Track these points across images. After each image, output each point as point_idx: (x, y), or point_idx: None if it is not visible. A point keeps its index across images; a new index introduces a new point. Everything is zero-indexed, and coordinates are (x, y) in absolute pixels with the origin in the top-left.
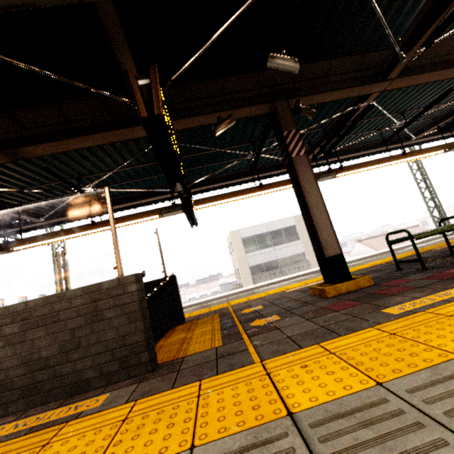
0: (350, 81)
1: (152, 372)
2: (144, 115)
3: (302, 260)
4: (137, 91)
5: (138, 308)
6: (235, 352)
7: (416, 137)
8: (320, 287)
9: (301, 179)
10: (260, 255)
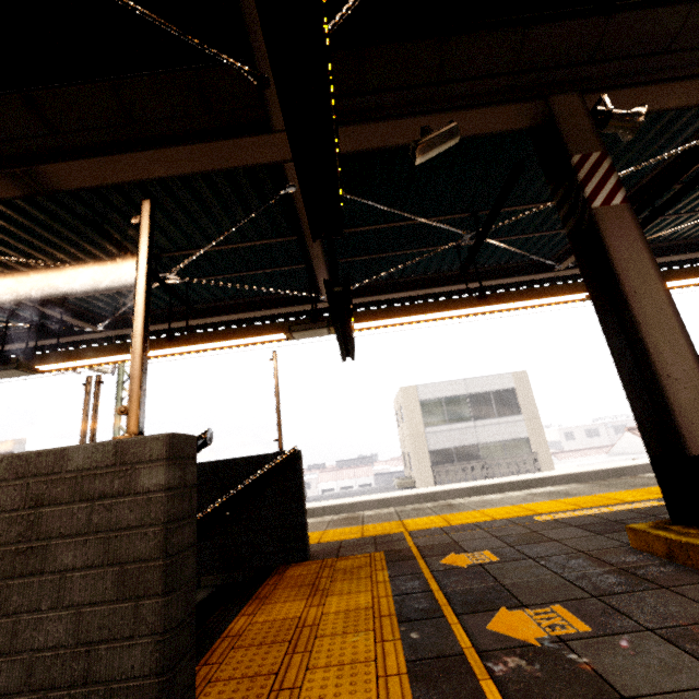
0: None
1: None
2: None
3: (524, 451)
4: None
5: (157, 548)
6: None
7: None
8: (677, 536)
9: (617, 258)
10: (450, 432)
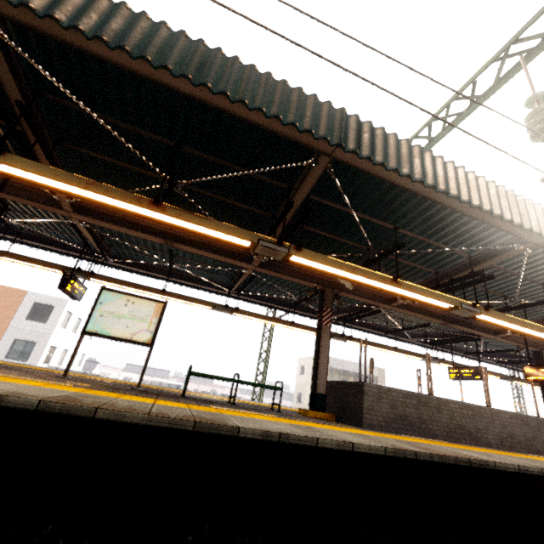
0: None
1: None
2: None
3: None
4: None
5: None
6: None
7: None
8: None
9: None
10: None
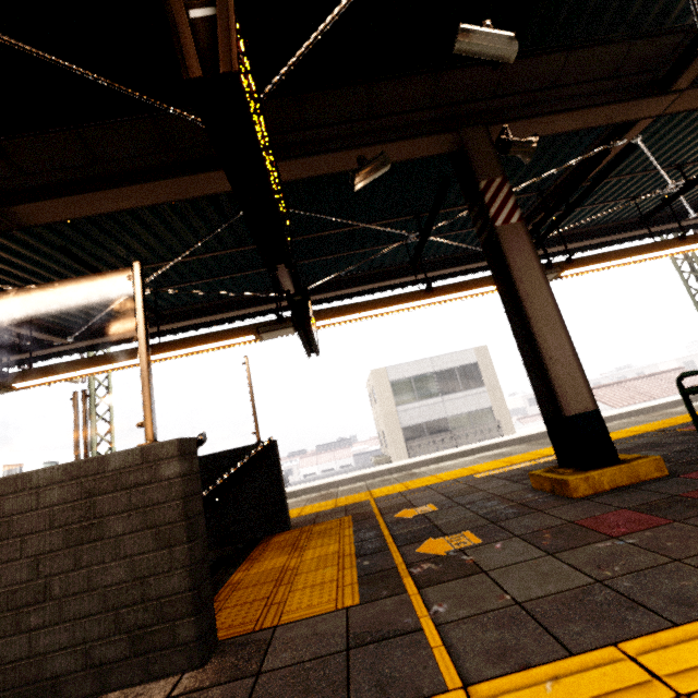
0: (600, 97)
1: (200, 667)
2: (194, 74)
3: (488, 420)
4: (183, 26)
5: (180, 514)
6: (392, 632)
7: (696, 213)
8: (556, 476)
9: (514, 267)
10: (420, 408)
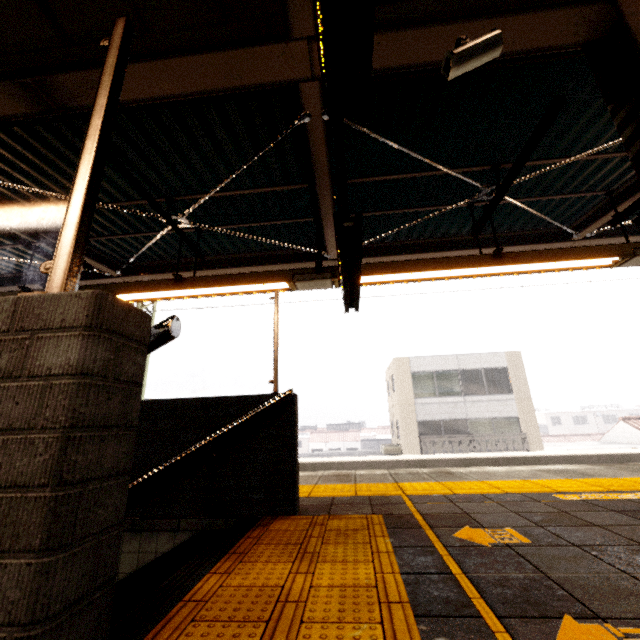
0: None
1: None
2: None
3: (513, 430)
4: None
5: (46, 468)
6: None
7: None
8: None
9: None
10: (439, 405)
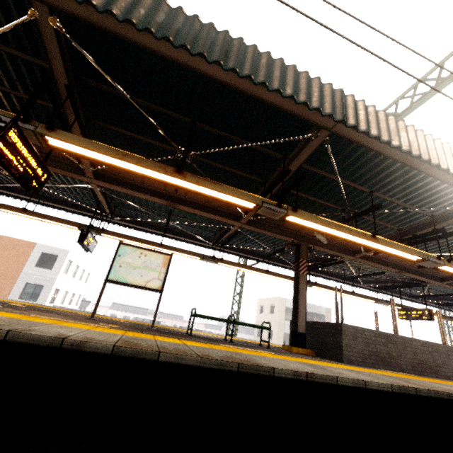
0: None
1: None
2: None
3: None
4: None
5: None
6: None
7: None
8: None
9: None
10: None
